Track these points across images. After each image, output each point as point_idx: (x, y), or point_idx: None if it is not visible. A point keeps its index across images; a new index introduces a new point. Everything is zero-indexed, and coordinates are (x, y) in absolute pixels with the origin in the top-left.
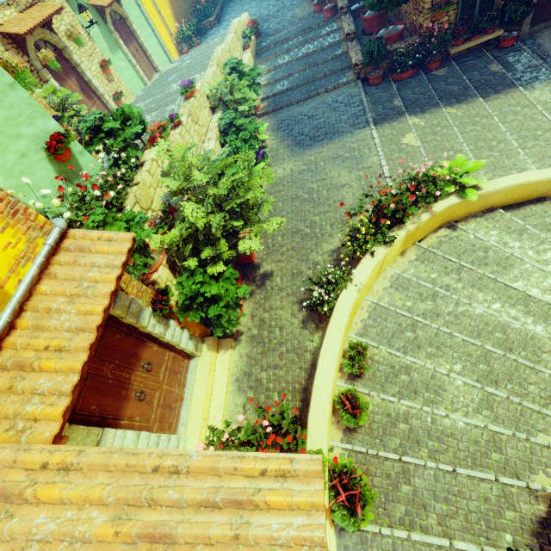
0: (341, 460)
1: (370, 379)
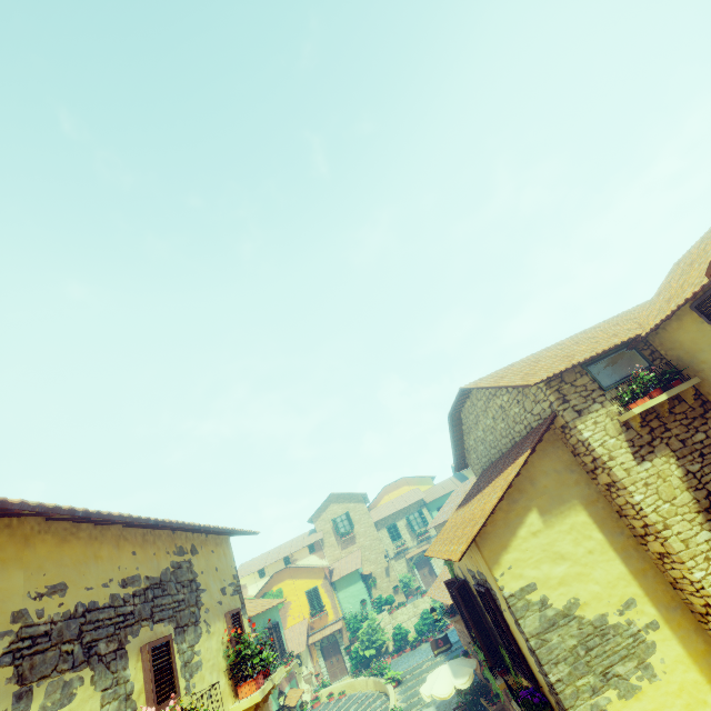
0: (320, 698)
1: (338, 700)
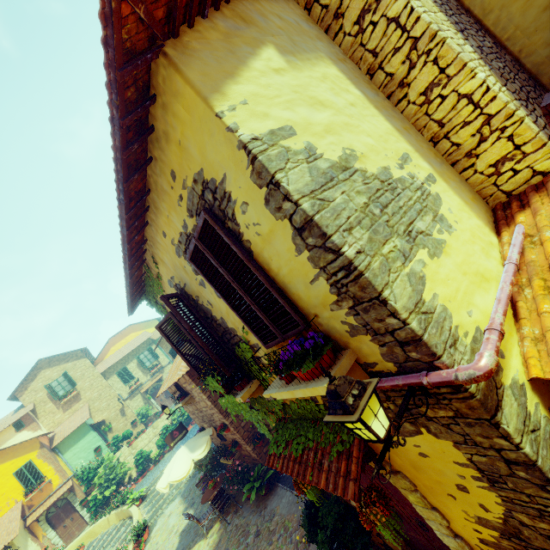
0: None
1: None
